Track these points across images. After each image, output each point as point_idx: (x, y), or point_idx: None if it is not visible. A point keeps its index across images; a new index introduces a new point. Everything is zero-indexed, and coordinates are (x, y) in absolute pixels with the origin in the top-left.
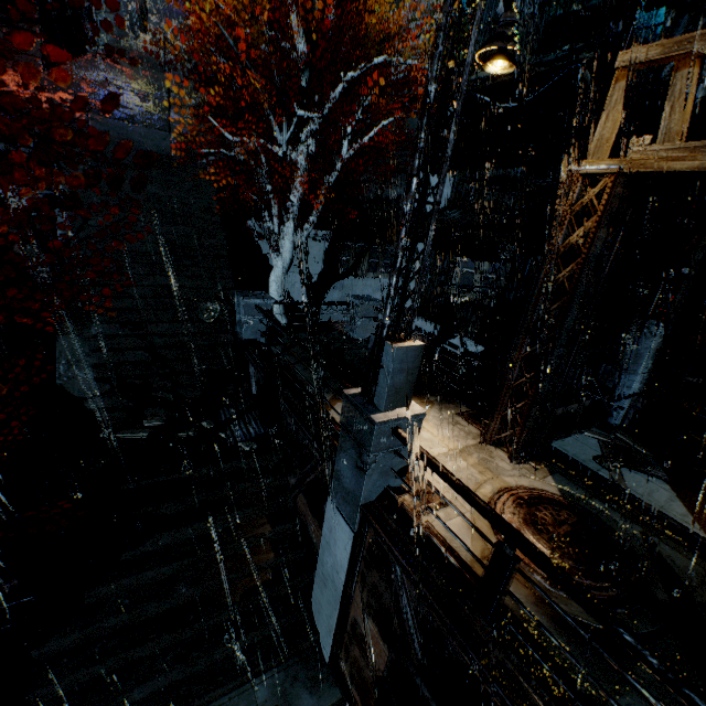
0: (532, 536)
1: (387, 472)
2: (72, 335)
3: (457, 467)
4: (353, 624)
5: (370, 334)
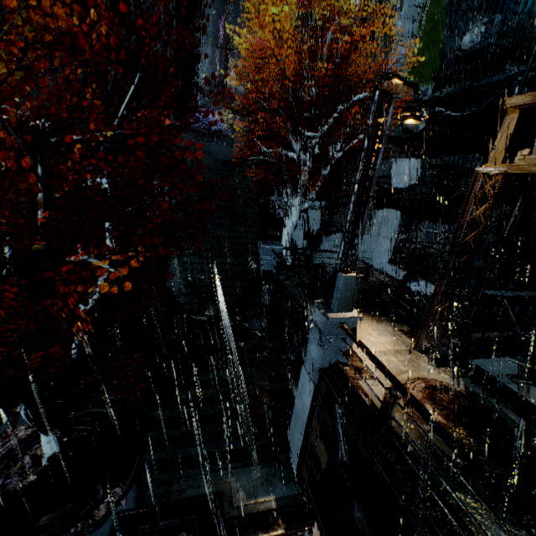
0: (429, 405)
1: (337, 351)
2: (175, 261)
3: (388, 360)
4: (311, 446)
5: None
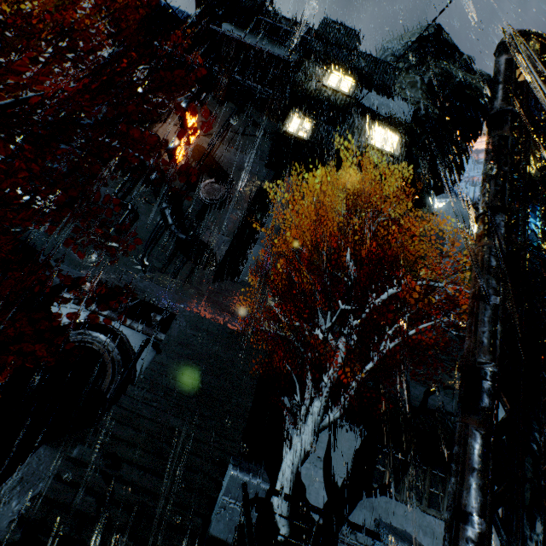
0: None
1: None
2: (55, 449)
3: None
4: None
5: None
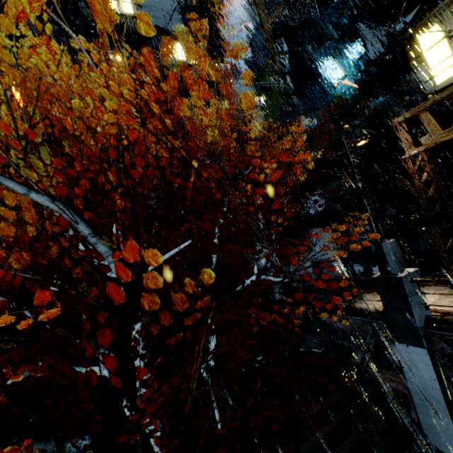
0: None
1: (420, 306)
2: None
3: (450, 301)
4: None
5: (333, 277)
